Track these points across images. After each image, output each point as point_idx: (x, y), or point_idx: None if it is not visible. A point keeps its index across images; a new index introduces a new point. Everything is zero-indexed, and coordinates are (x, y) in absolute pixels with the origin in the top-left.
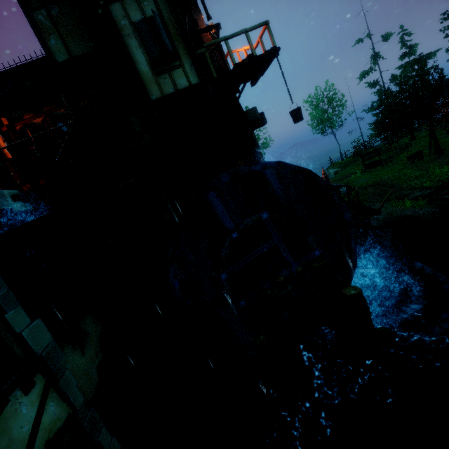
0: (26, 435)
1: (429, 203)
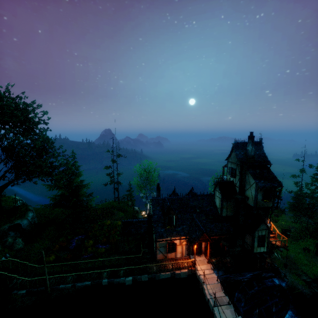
0: None
1: (308, 287)
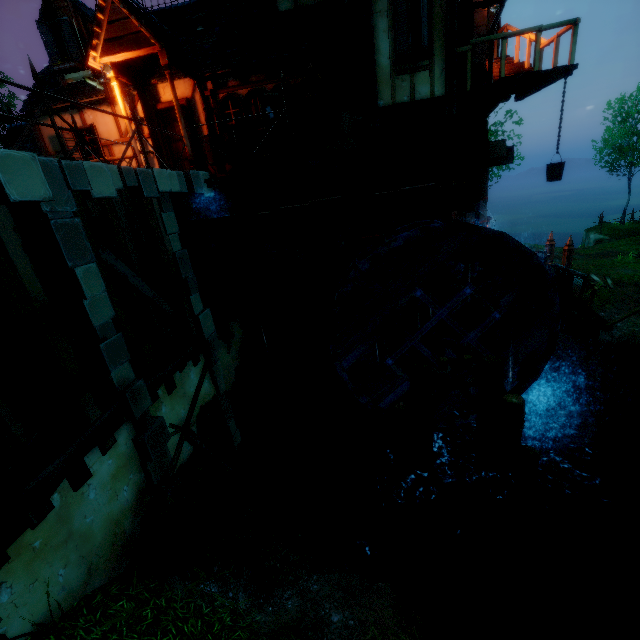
0: (192, 394)
1: None
